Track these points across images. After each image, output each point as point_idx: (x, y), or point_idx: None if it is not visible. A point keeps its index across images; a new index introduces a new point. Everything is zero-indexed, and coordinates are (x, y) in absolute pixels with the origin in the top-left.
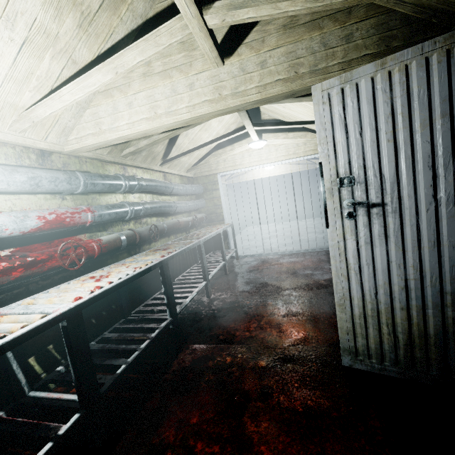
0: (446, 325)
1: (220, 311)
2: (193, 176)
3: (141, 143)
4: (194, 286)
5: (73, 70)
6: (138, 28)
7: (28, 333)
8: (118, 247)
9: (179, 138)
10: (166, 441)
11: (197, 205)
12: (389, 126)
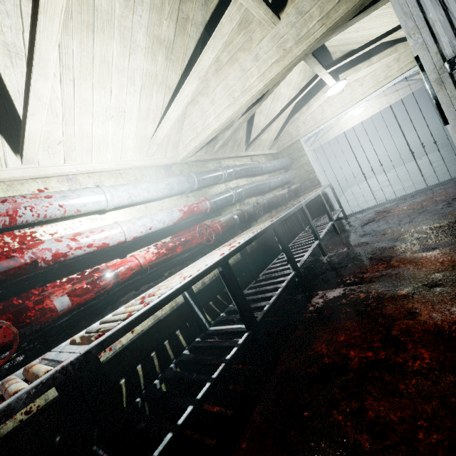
0: None
1: (341, 263)
2: (277, 152)
3: (227, 134)
4: (307, 246)
5: (170, 95)
6: (201, 35)
7: (202, 272)
8: (233, 224)
9: (255, 118)
10: (320, 353)
11: (288, 177)
12: None
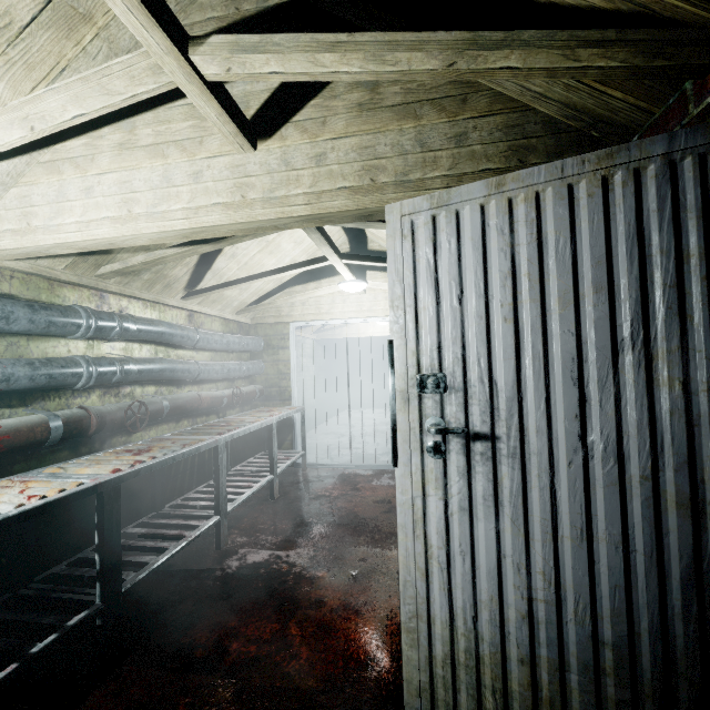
0: None
1: (226, 584)
2: (250, 322)
3: (134, 259)
4: (192, 524)
5: None
6: None
7: None
8: (38, 440)
9: (219, 259)
10: None
11: (246, 369)
12: (507, 294)
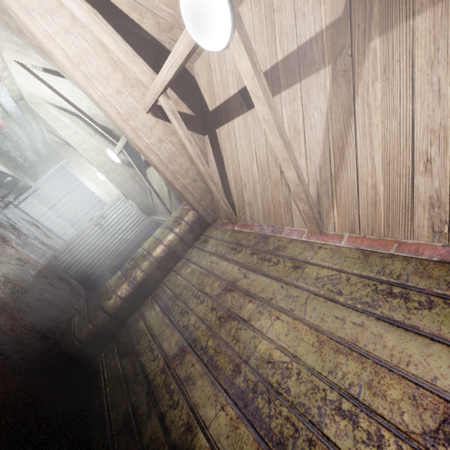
0: (87, 262)
1: None
2: (50, 143)
3: None
4: None
5: (73, 111)
6: (104, 126)
7: None
8: None
9: None
10: None
11: (33, 158)
12: (122, 216)
